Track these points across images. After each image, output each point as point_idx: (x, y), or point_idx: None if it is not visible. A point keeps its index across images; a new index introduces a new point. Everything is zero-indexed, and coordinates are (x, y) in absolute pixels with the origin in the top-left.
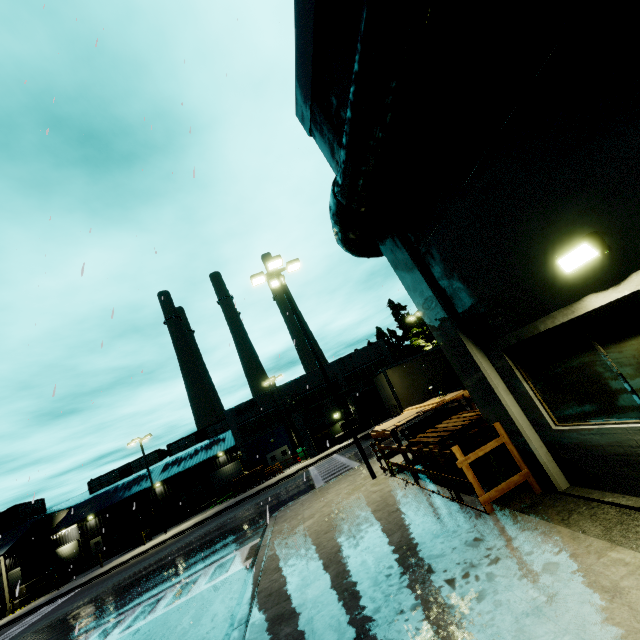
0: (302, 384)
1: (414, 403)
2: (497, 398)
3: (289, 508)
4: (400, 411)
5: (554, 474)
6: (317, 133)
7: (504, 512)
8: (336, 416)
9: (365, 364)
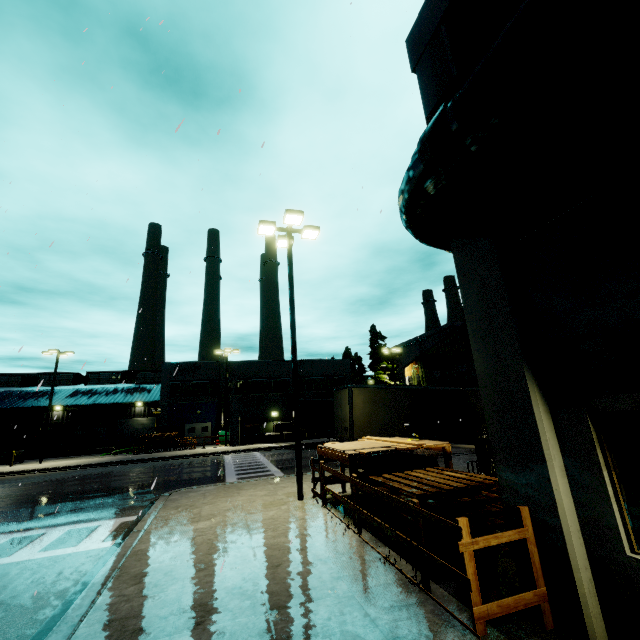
0: (254, 369)
1: (367, 433)
2: (545, 475)
3: (187, 493)
4: (349, 436)
5: (593, 616)
6: (427, 66)
7: None
8: (274, 414)
9: (323, 376)
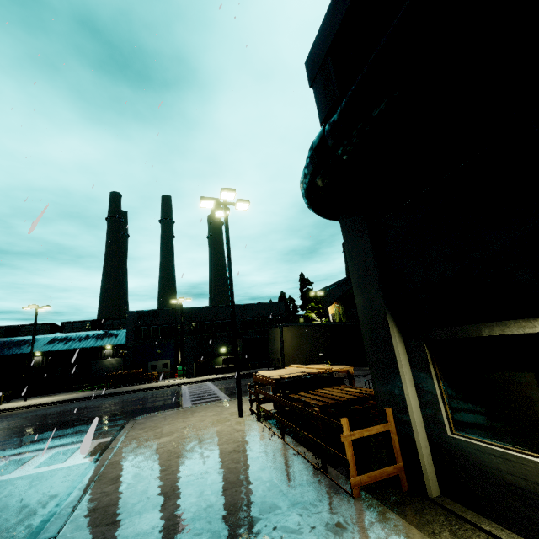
0: (204, 313)
1: (295, 362)
2: (400, 385)
3: (151, 417)
4: (281, 365)
5: (430, 478)
6: (319, 85)
7: (371, 502)
8: (222, 350)
9: (262, 316)
